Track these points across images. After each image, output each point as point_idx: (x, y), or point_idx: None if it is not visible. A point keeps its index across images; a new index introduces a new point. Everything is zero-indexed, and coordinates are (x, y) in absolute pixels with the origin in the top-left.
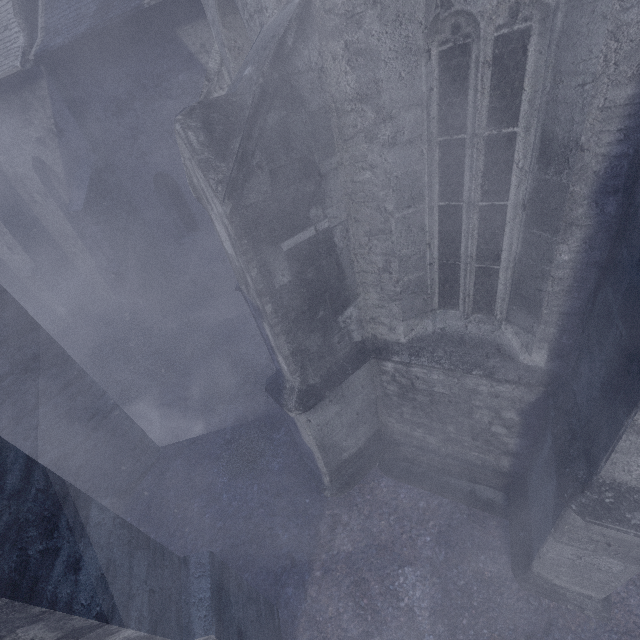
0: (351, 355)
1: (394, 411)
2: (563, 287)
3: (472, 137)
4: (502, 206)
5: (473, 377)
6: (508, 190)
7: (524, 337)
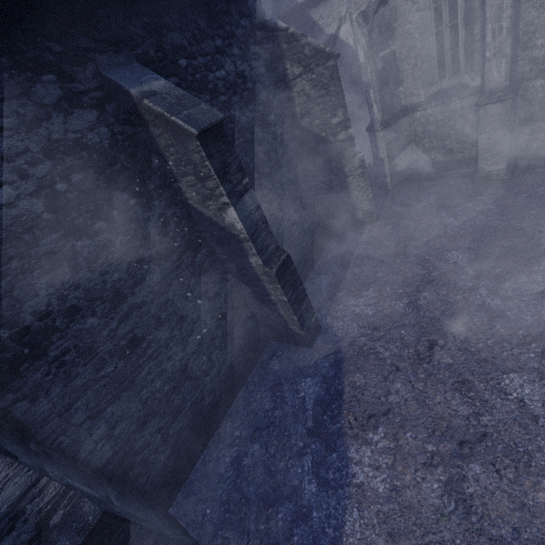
0: (401, 111)
1: (420, 145)
2: (479, 44)
3: (444, 2)
4: (456, 23)
5: (452, 102)
6: (457, 16)
7: (471, 75)
